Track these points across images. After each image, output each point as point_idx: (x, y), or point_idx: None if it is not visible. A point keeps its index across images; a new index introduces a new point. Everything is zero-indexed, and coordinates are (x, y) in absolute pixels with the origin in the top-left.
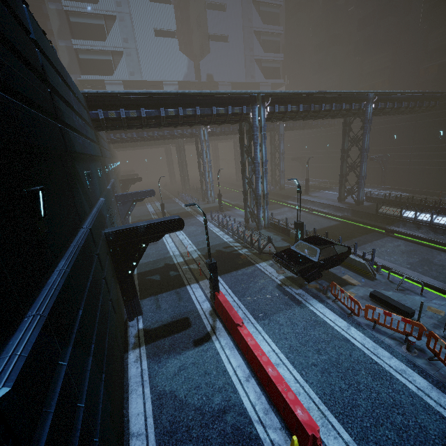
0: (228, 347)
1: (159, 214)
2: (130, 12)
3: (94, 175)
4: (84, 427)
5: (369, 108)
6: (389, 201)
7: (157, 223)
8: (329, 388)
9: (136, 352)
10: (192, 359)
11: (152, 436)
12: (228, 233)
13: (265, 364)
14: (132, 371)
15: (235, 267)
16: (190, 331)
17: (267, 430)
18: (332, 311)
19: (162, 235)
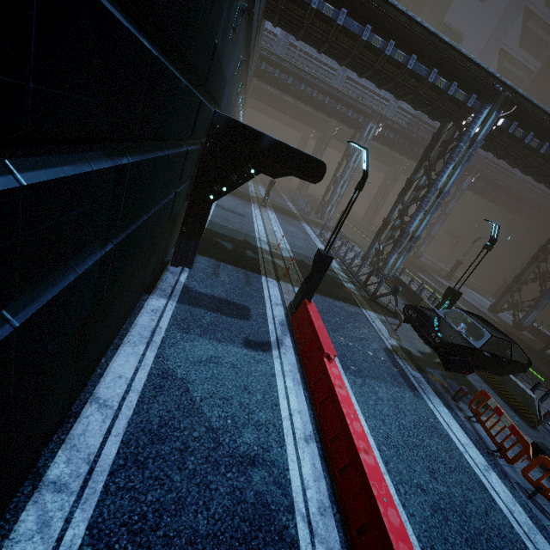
0: (292, 377)
1: (258, 196)
2: None
3: (237, 47)
4: None
5: None
6: None
7: (290, 148)
8: (443, 545)
9: (161, 301)
10: (234, 359)
11: (124, 422)
12: (336, 258)
13: (356, 434)
14: (143, 318)
15: (334, 295)
16: (246, 324)
17: (315, 542)
18: (462, 430)
19: (284, 173)
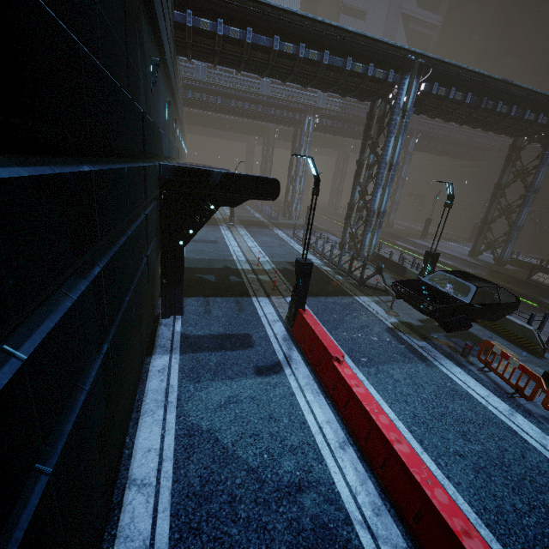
0: (311, 390)
1: (224, 216)
2: None
3: (161, 94)
4: (5, 418)
5: None
6: (545, 269)
7: (240, 176)
8: (494, 502)
9: (164, 359)
10: (251, 392)
11: (167, 494)
12: (315, 254)
13: (385, 428)
14: (152, 382)
15: (324, 292)
16: (251, 353)
17: (379, 545)
18: (479, 383)
19: (242, 199)
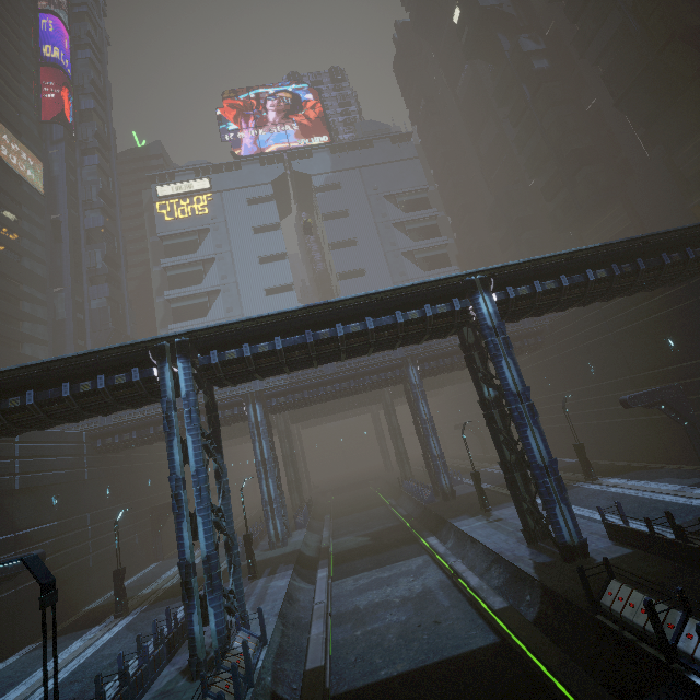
0: None
1: (158, 584)
2: (237, 281)
3: None
4: None
5: (483, 304)
6: (668, 544)
7: None
8: None
9: None
10: None
11: None
12: None
13: None
14: None
15: None
16: None
17: None
18: None
19: None
